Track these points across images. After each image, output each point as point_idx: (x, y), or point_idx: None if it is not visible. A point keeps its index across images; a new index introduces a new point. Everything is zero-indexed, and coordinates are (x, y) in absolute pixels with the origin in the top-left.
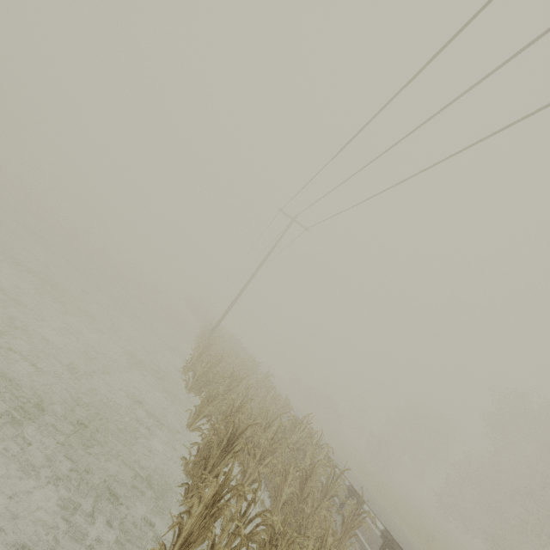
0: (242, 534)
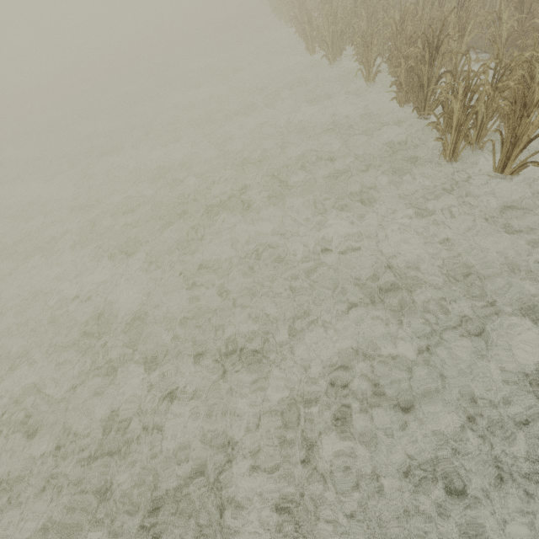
0: (512, 86)
